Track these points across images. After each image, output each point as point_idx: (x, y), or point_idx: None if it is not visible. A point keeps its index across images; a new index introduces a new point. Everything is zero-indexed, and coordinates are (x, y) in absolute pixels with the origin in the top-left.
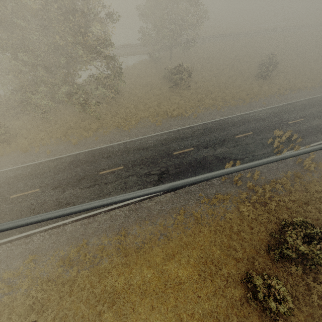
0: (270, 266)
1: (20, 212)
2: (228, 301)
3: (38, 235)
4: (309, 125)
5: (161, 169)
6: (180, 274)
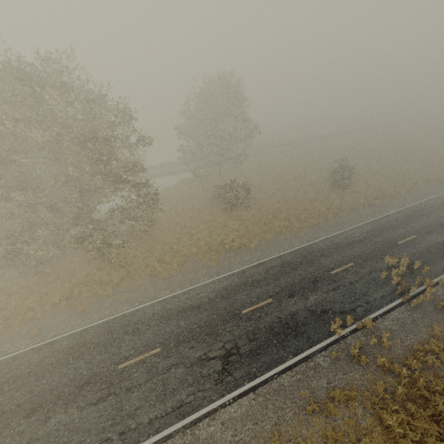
0: None
1: None
2: None
3: None
4: (427, 244)
5: (225, 345)
6: None
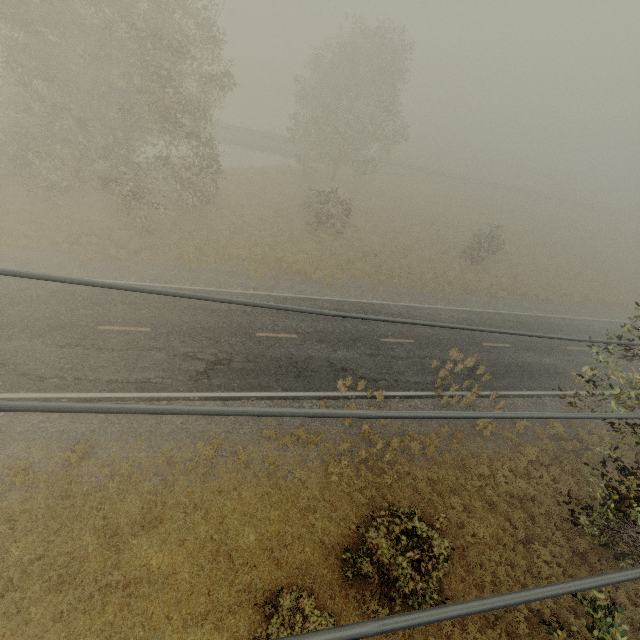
0: (335, 593)
1: None
2: (221, 639)
3: None
4: (515, 358)
5: (219, 354)
6: (155, 563)
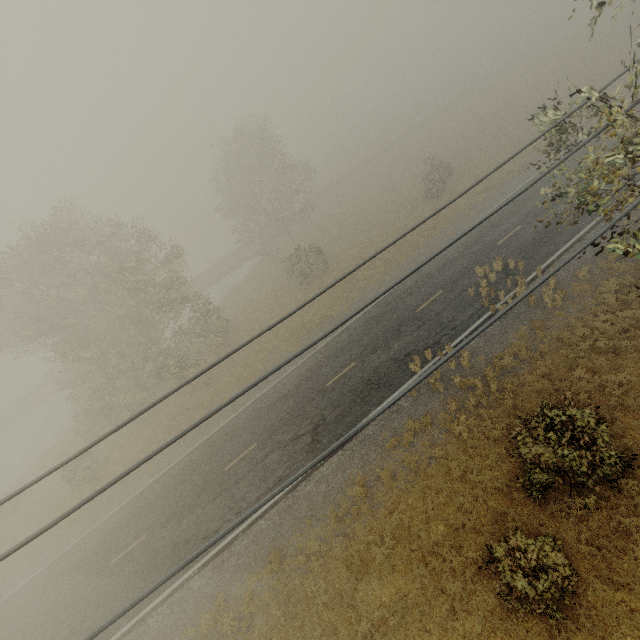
0: (540, 519)
1: (125, 584)
2: (479, 618)
3: (155, 614)
4: (533, 231)
5: (313, 420)
6: (386, 599)
